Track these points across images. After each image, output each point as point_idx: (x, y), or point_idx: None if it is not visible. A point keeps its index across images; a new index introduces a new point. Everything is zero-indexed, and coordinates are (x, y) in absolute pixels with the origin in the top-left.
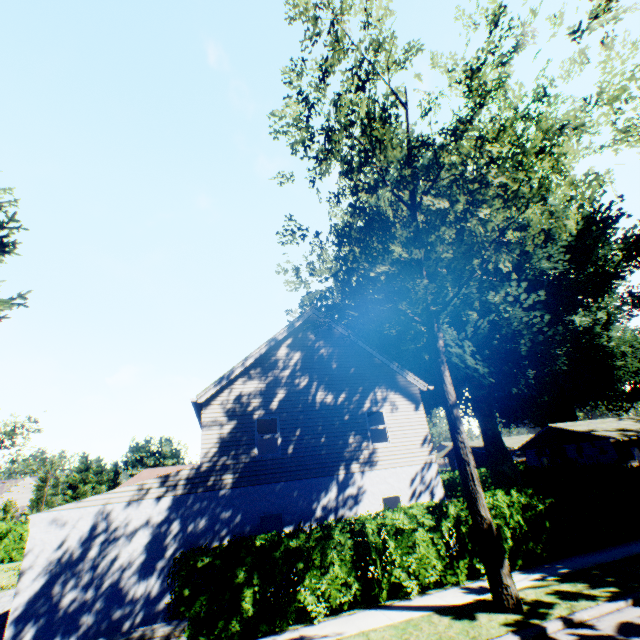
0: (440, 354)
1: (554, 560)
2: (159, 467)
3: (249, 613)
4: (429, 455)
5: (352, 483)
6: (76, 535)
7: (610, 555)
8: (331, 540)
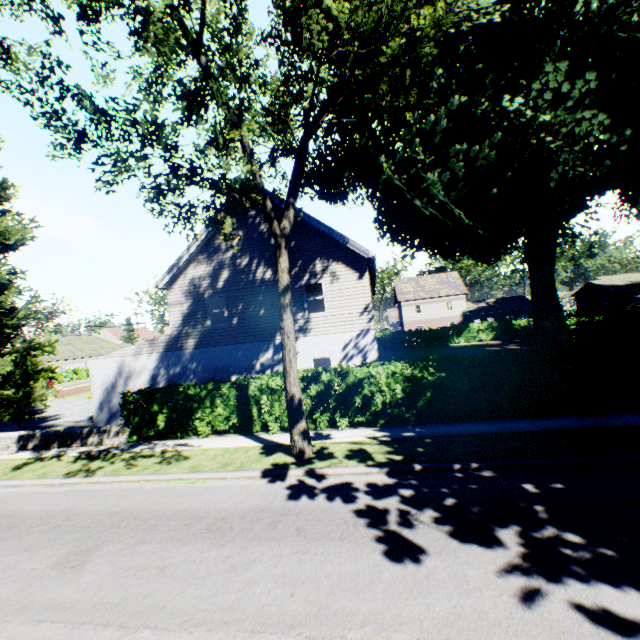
0: (277, 239)
1: (426, 424)
2: None
3: (161, 427)
4: (367, 323)
5: None
6: (112, 373)
7: (481, 428)
8: (220, 392)
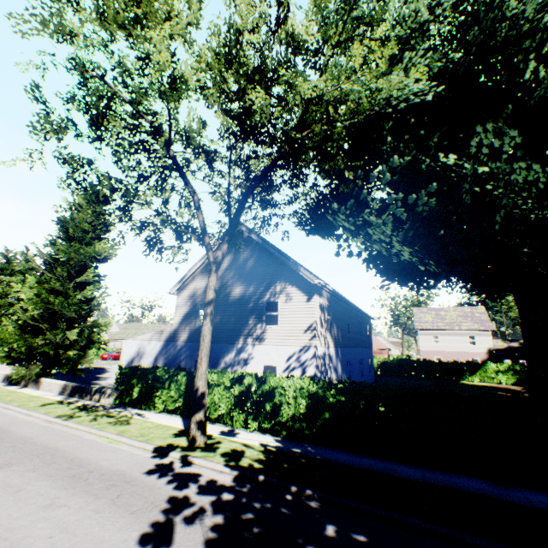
0: (210, 264)
1: (324, 446)
2: None
3: (134, 397)
4: (310, 340)
5: (245, 351)
6: (133, 351)
7: (366, 463)
8: (177, 377)
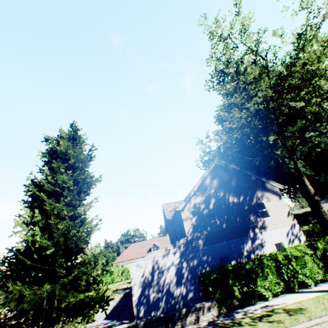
0: (299, 171)
1: None
2: (137, 242)
3: (239, 296)
4: (292, 220)
5: (257, 238)
6: (147, 271)
7: None
8: (263, 264)
